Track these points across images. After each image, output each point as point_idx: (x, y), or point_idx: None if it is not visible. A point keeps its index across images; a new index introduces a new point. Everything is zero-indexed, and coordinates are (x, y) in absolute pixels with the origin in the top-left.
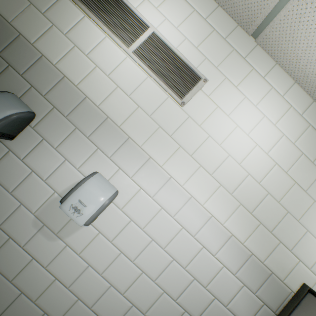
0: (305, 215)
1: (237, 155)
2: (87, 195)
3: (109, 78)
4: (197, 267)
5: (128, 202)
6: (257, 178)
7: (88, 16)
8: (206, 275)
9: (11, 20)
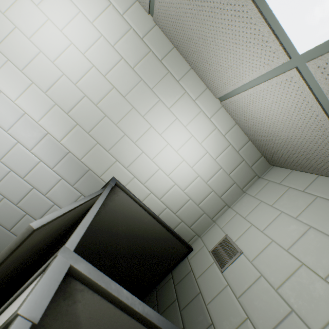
0: (124, 120)
1: (50, 52)
2: None
3: None
4: (13, 160)
5: None
6: (73, 79)
7: None
8: (23, 168)
9: None
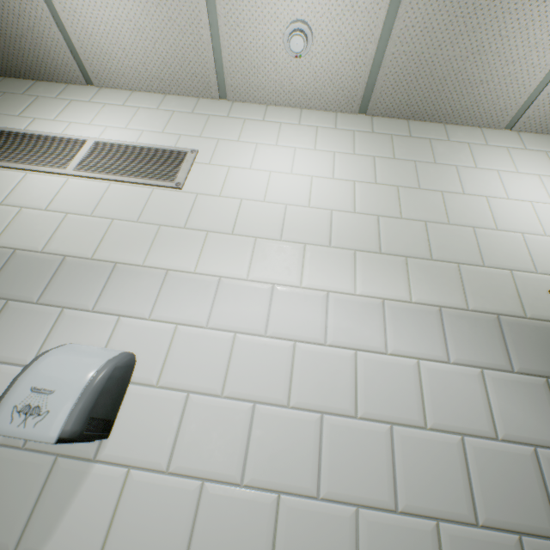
0: (450, 212)
1: (297, 199)
2: (51, 371)
3: (50, 211)
4: (376, 396)
5: (164, 363)
6: (347, 208)
7: None
8: (404, 400)
9: None
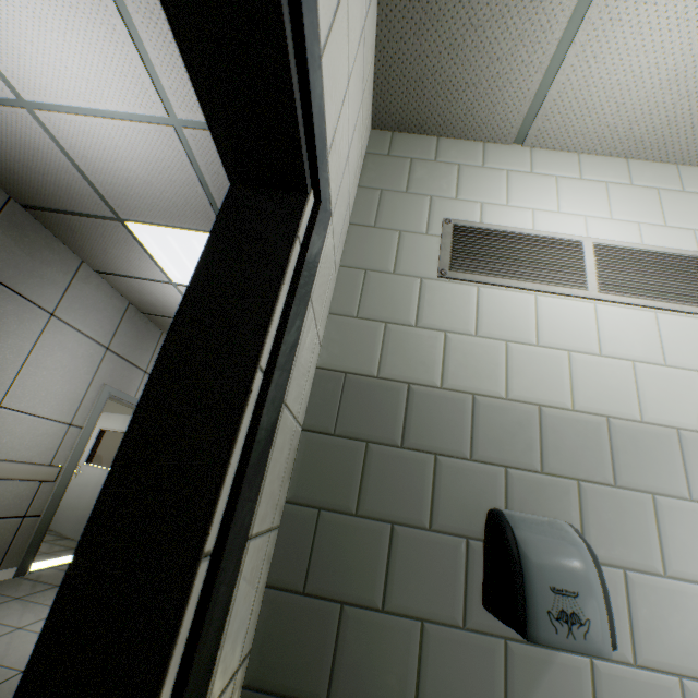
0: None
1: None
2: None
3: (607, 357)
4: None
5: None
6: None
7: (481, 284)
8: None
9: (375, 371)
